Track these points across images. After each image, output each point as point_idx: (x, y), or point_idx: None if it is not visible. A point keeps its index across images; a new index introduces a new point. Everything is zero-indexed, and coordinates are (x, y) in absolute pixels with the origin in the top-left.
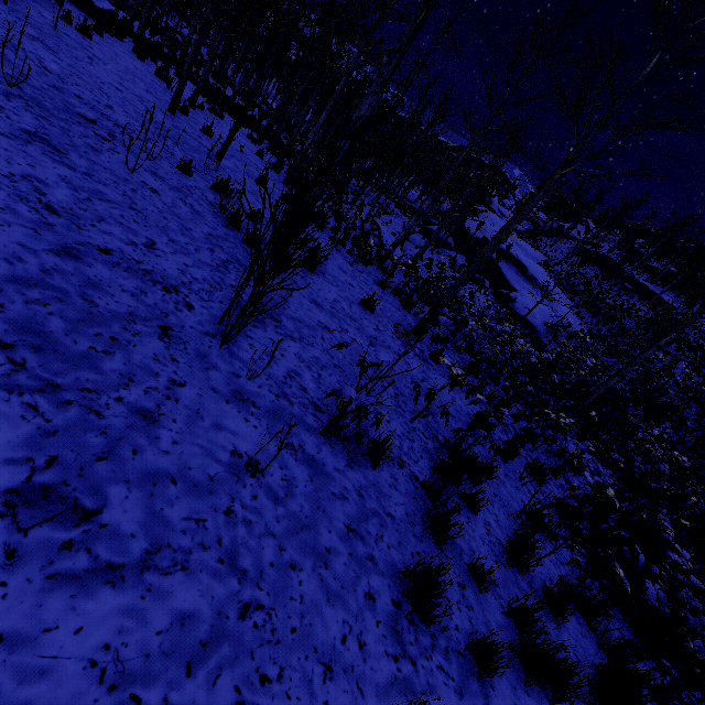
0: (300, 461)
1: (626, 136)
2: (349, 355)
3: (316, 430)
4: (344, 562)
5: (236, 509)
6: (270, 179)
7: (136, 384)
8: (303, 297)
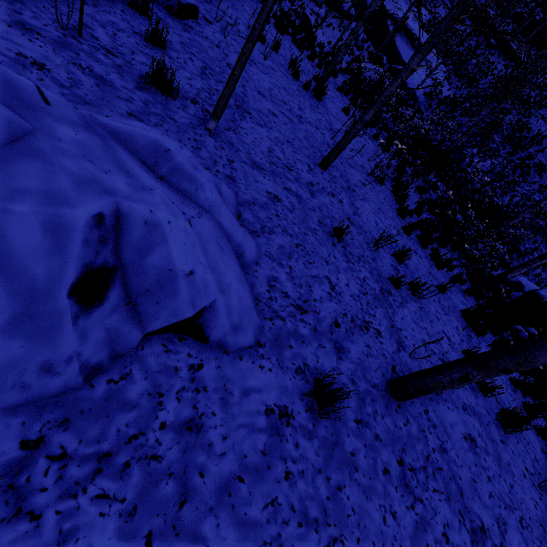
0: (368, 183)
1: (499, 1)
2: (356, 144)
3: (366, 174)
4: (386, 205)
5: (367, 193)
6: (255, 3)
7: (338, 164)
8: (332, 116)
